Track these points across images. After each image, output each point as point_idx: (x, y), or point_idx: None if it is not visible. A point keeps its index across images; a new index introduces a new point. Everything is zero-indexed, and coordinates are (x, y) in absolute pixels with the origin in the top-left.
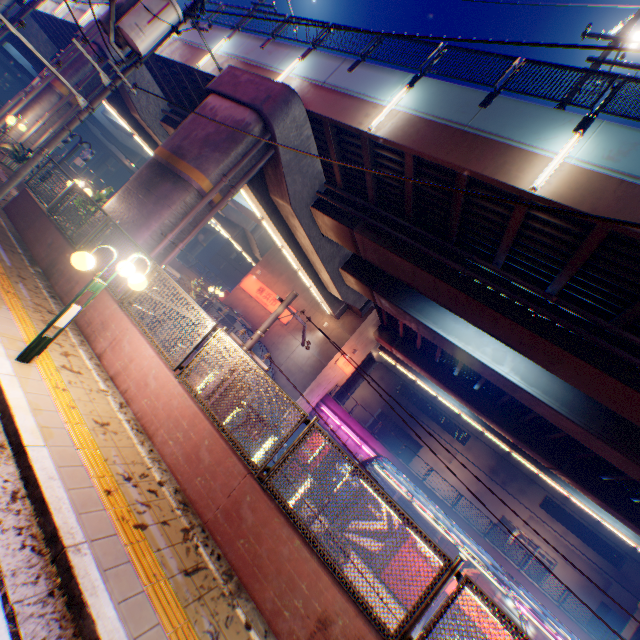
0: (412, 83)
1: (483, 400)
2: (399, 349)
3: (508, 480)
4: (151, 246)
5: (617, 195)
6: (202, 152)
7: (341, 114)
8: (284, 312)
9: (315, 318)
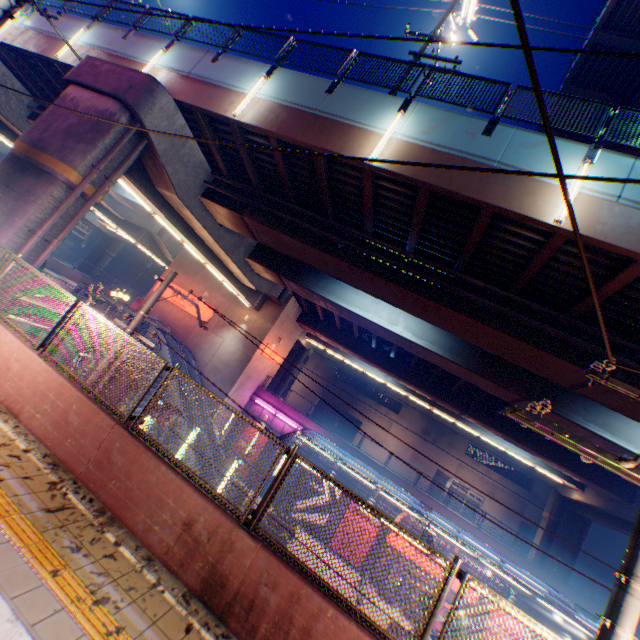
0: (270, 73)
1: (400, 366)
2: (322, 332)
3: (438, 437)
4: (19, 245)
5: (430, 161)
6: (66, 144)
7: (208, 103)
8: (204, 311)
9: (236, 313)
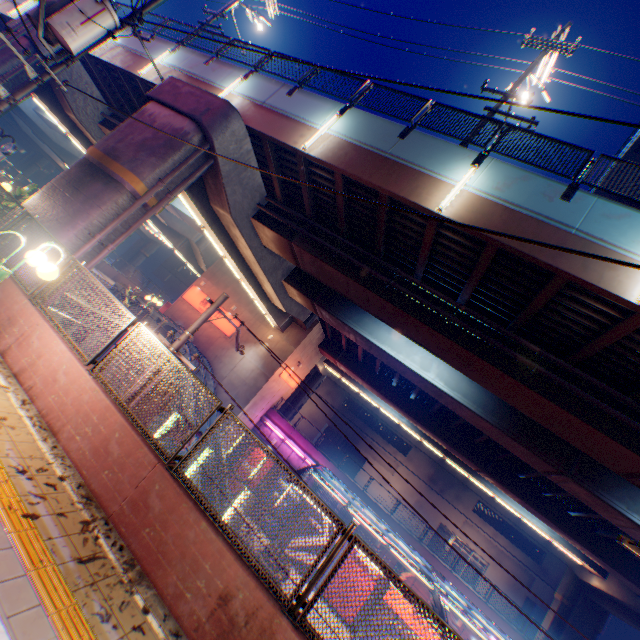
0: (343, 112)
1: (419, 409)
2: (343, 361)
3: (446, 487)
4: (77, 246)
5: (503, 219)
6: (138, 155)
7: (279, 132)
8: (229, 324)
9: (260, 331)
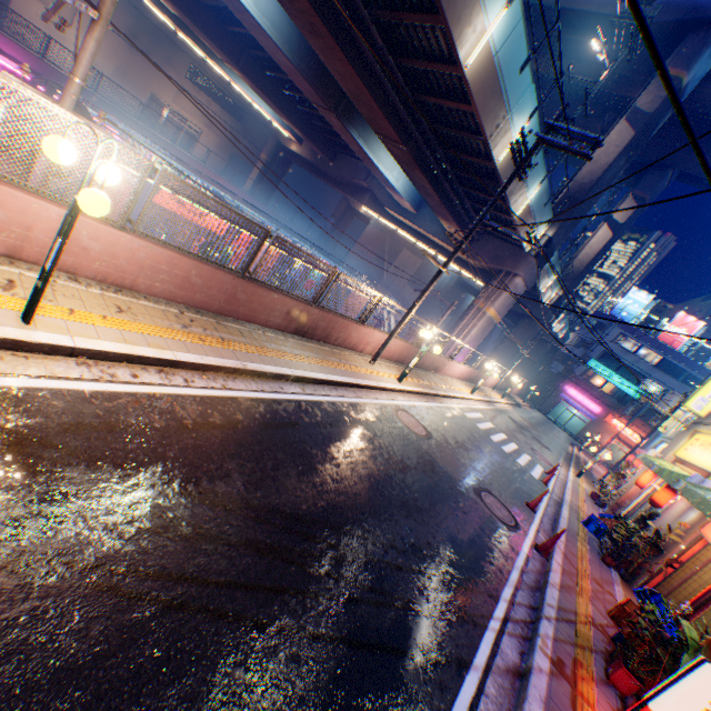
0: None
1: None
2: None
3: (155, 50)
4: None
5: None
6: None
7: None
8: None
9: None
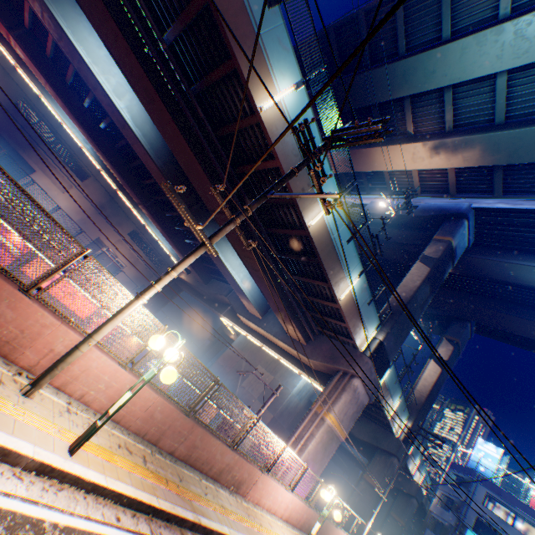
0: None
1: (106, 141)
2: (22, 44)
3: (113, 216)
4: None
5: None
6: None
7: None
8: None
9: None
